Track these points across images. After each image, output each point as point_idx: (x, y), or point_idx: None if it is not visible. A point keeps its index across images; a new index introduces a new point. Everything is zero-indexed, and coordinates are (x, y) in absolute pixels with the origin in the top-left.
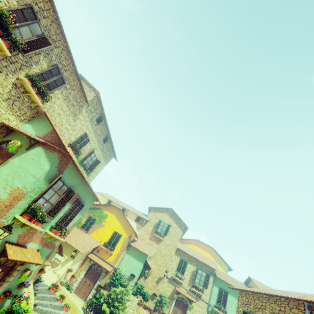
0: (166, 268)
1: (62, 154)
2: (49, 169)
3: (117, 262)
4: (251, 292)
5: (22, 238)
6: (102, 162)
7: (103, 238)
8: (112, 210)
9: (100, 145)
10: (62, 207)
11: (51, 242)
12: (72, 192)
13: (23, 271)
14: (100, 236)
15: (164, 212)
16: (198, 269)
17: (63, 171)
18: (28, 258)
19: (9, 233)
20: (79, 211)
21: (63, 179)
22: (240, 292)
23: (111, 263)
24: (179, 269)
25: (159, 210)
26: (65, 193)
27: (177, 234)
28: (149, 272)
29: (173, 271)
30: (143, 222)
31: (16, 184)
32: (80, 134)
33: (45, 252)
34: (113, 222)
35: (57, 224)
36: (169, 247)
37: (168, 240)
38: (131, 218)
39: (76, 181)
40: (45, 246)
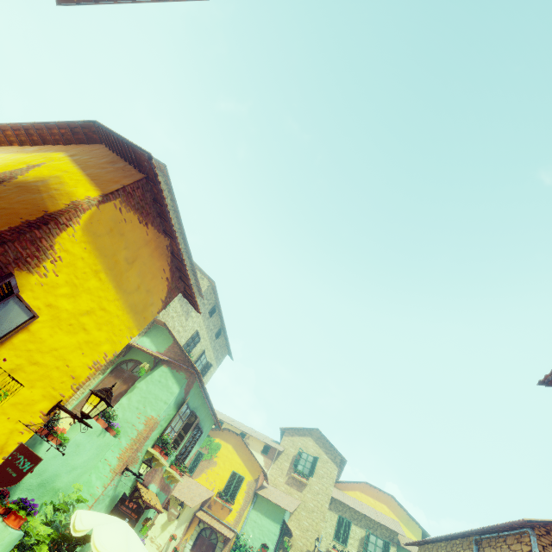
0: (317, 534)
1: (190, 374)
2: (179, 392)
3: (239, 523)
4: (427, 541)
5: (147, 476)
6: (213, 364)
7: (216, 484)
8: (227, 436)
9: (212, 342)
10: (185, 436)
11: (167, 484)
12: (195, 415)
13: (145, 520)
14: (211, 481)
15: (306, 435)
16: (370, 533)
17: (189, 392)
18: (153, 502)
19: (150, 468)
20: (198, 440)
21: (188, 401)
22: (419, 549)
23: (230, 526)
24: (339, 535)
25: (298, 433)
26: (188, 418)
27: (330, 473)
28: (290, 542)
29: (329, 539)
30: (274, 454)
31: (149, 412)
32: (191, 334)
33: (161, 499)
34: (229, 457)
35: (176, 459)
36: (319, 495)
37: (316, 484)
38: (255, 449)
39: (198, 401)
40: (162, 490)
